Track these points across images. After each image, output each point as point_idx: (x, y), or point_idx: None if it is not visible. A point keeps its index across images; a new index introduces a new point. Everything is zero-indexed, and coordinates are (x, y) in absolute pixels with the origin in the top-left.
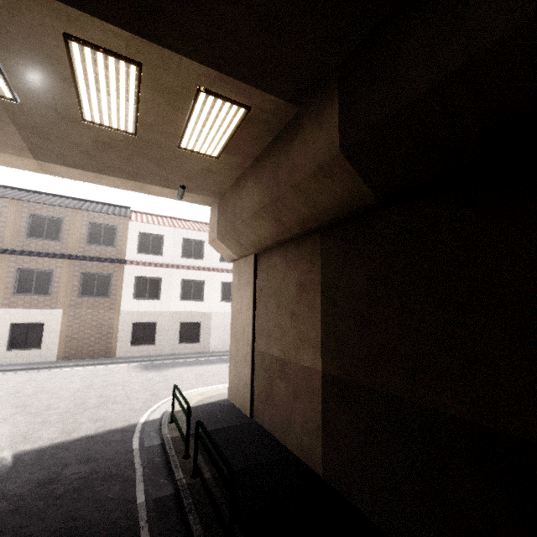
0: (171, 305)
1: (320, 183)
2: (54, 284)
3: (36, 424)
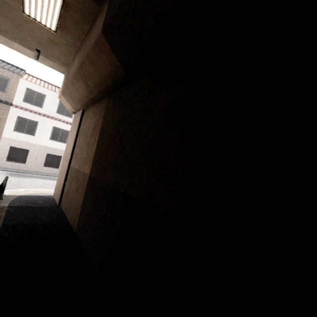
0: (42, 141)
1: (98, 56)
2: None
3: None
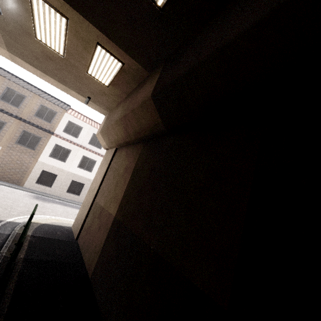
0: (71, 168)
1: (143, 112)
2: (3, 131)
3: None
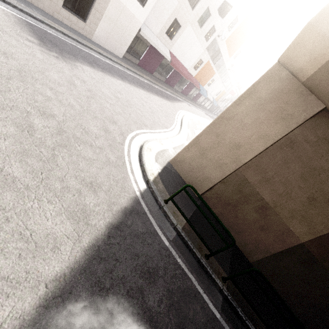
0: None
1: None
2: None
3: (2, 192)
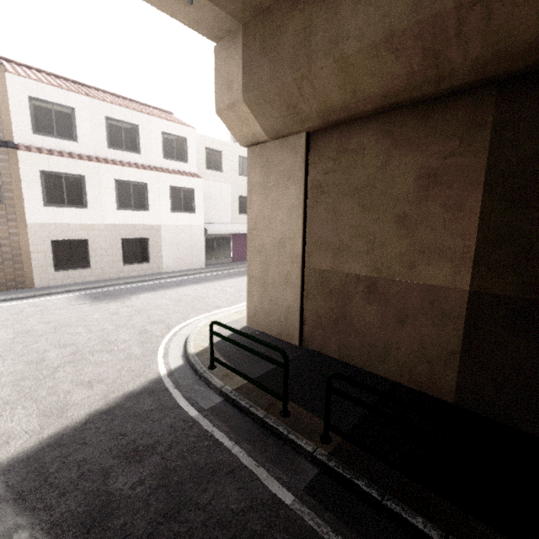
0: (105, 216)
1: None
2: None
3: None
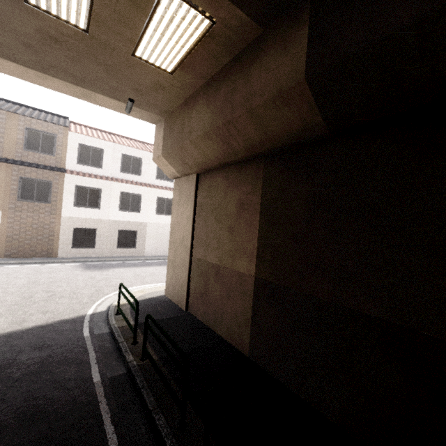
0: (110, 214)
1: (276, 110)
2: None
3: None
